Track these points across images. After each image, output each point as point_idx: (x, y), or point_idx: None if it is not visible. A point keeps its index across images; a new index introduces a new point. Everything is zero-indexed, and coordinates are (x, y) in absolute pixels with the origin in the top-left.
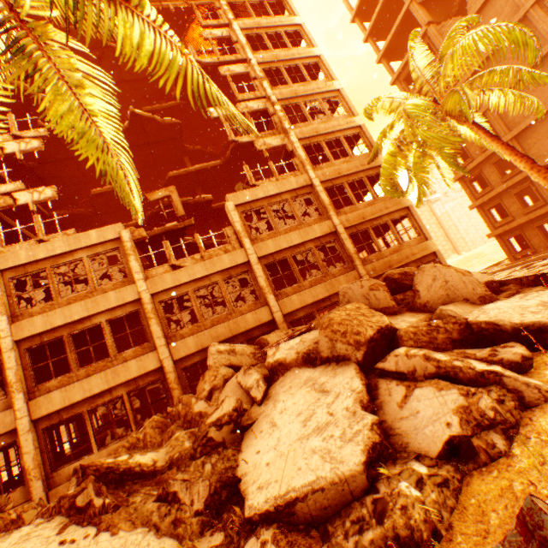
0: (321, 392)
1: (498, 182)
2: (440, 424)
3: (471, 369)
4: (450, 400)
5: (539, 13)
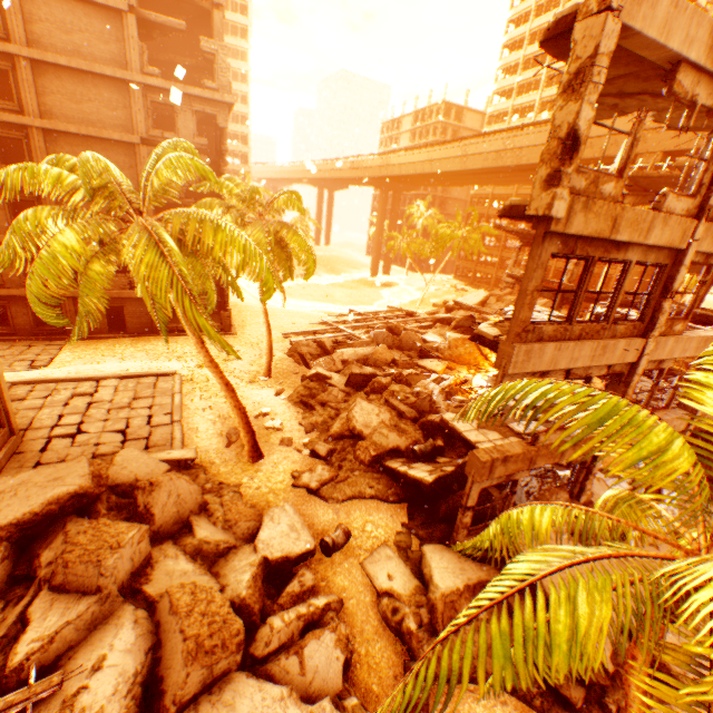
0: None
1: (6, 228)
2: (335, 661)
3: (319, 608)
4: (330, 640)
5: (142, 98)
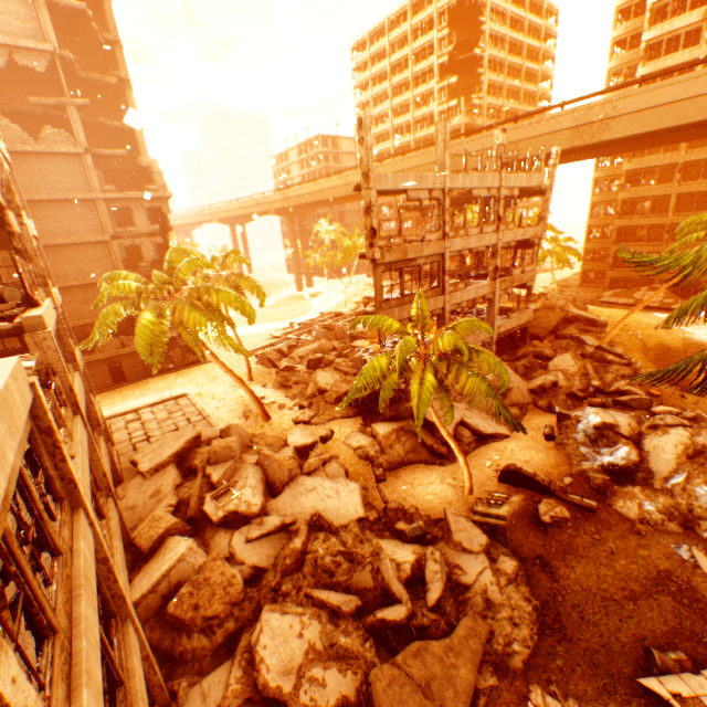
0: (313, 490)
1: None
2: (341, 472)
3: (328, 457)
4: (336, 466)
5: (106, 208)
